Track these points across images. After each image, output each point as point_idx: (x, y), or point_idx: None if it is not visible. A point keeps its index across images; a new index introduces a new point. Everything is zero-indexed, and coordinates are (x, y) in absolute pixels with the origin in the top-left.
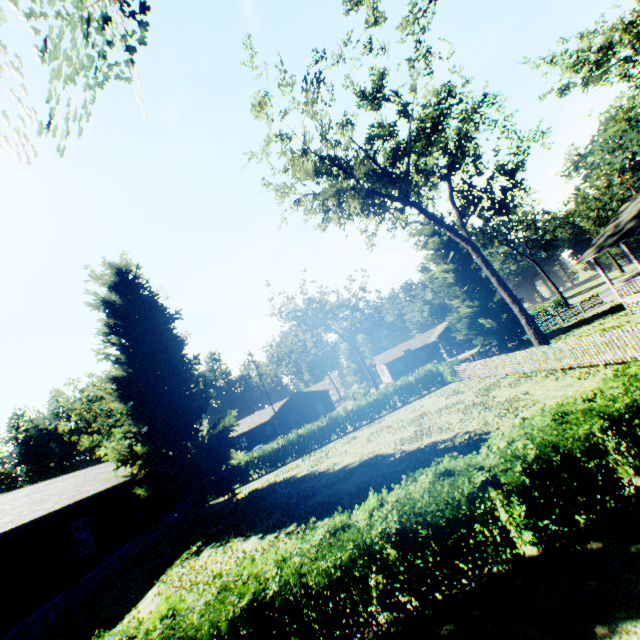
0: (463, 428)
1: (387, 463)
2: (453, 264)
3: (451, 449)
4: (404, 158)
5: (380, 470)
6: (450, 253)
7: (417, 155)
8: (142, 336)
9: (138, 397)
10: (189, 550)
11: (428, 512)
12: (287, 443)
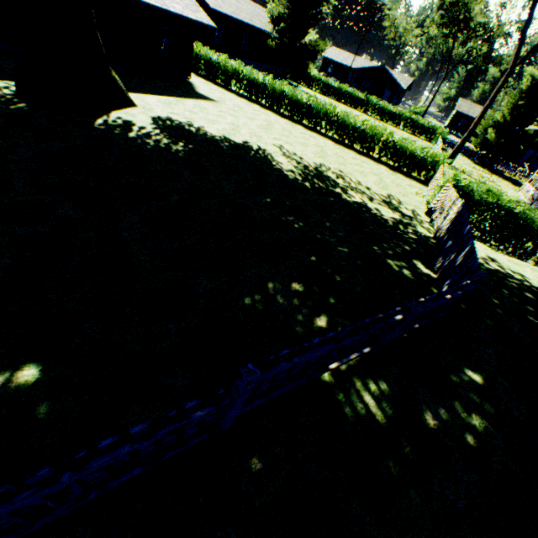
0: None
1: None
2: None
3: None
4: None
5: None
6: None
7: None
8: None
9: None
10: None
11: (314, 104)
12: (338, 89)
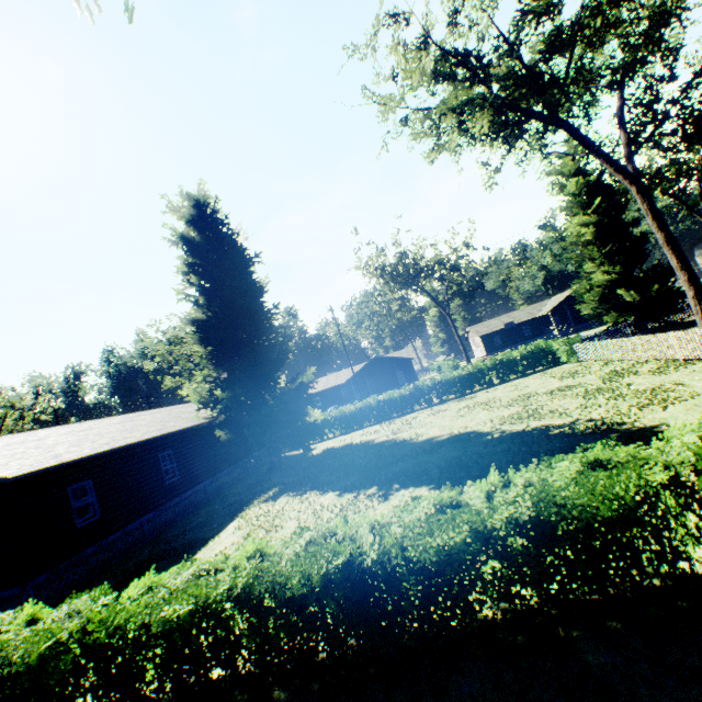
0: (585, 415)
1: (483, 441)
2: (596, 216)
3: (569, 436)
4: (563, 51)
5: (474, 448)
6: (594, 201)
7: (586, 44)
8: (221, 278)
9: (217, 343)
10: (266, 494)
11: (574, 505)
12: (365, 407)
